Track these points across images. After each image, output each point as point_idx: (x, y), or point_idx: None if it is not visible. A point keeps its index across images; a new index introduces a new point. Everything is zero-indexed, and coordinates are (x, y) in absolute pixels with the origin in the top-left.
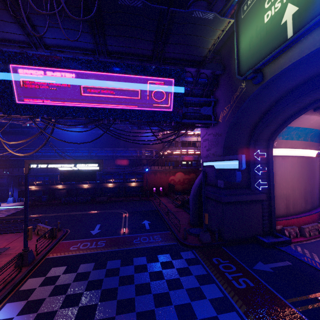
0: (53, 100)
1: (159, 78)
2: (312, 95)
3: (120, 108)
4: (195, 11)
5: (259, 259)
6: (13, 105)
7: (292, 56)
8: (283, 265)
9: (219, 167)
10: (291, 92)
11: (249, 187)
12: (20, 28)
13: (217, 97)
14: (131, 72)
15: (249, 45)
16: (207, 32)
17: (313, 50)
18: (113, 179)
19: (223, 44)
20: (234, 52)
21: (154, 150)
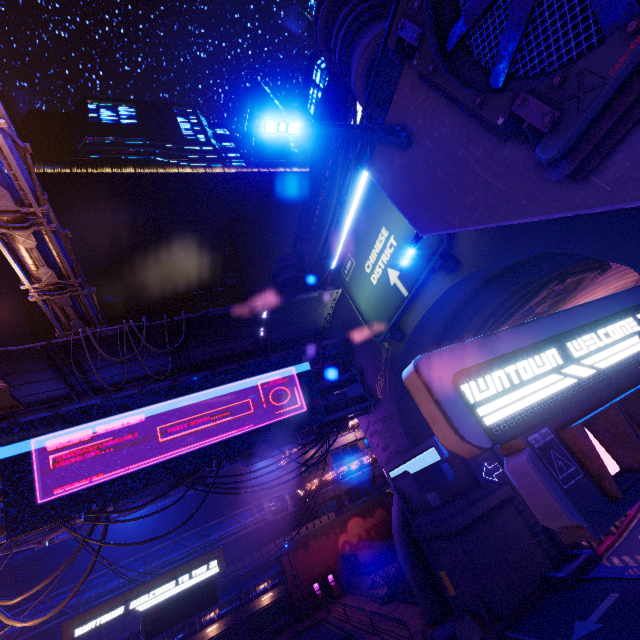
0: (109, 470)
1: (272, 372)
2: (466, 331)
3: (226, 439)
4: (297, 296)
5: (573, 617)
6: (31, 511)
7: (420, 308)
8: (609, 604)
9: (415, 469)
10: (443, 335)
11: (478, 484)
12: (64, 382)
13: (360, 366)
14: (230, 380)
15: (370, 305)
16: (317, 306)
17: (434, 301)
18: (217, 609)
19: (337, 305)
20: (355, 311)
21: (285, 493)
